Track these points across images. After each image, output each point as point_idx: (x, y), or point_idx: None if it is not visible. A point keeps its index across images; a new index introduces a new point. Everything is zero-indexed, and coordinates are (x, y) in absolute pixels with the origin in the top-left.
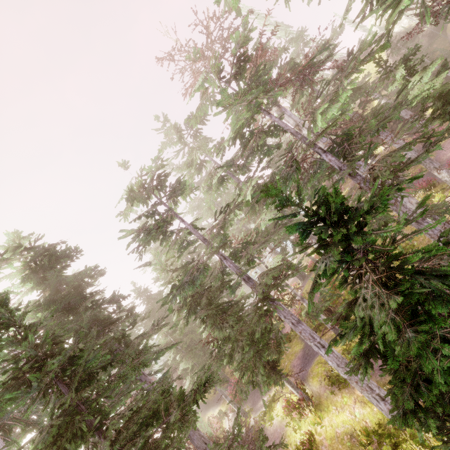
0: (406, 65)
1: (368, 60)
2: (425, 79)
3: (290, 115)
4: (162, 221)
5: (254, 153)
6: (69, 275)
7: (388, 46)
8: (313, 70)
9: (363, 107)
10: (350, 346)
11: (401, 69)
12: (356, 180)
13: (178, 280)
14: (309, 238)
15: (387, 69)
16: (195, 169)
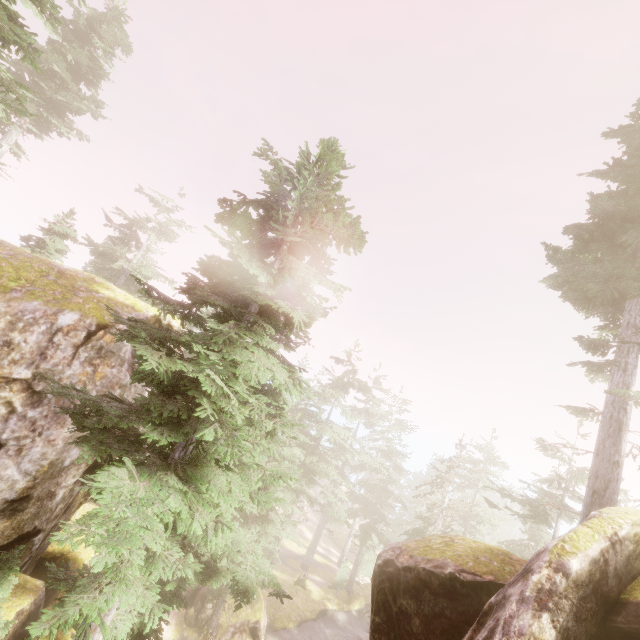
0: None
1: None
2: None
3: None
4: None
5: None
6: None
7: None
8: None
9: None
10: None
11: None
12: None
13: None
14: None
15: None
16: None
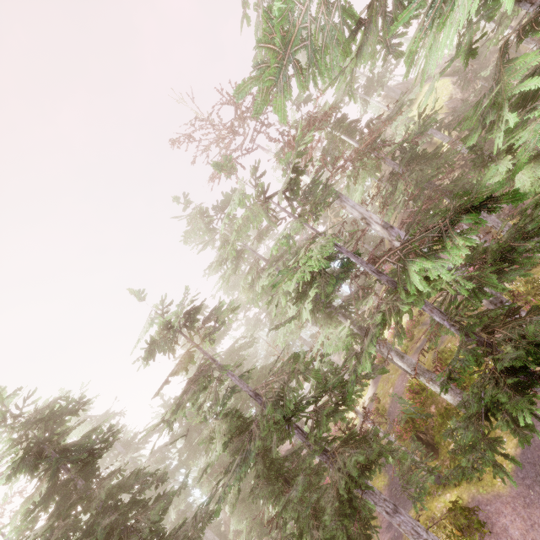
0: (509, 152)
1: (490, 209)
2: (539, 173)
3: (353, 206)
4: (197, 378)
5: (315, 280)
6: (73, 456)
7: (524, 198)
8: (379, 145)
9: (438, 167)
10: (457, 505)
11: (507, 161)
12: (469, 341)
13: (224, 442)
14: (387, 349)
15: (483, 155)
16: (232, 268)
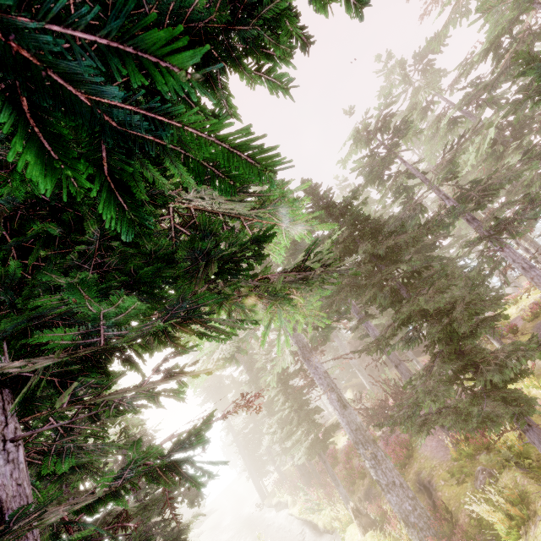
0: None
1: None
2: None
3: None
4: (383, 162)
5: (510, 68)
6: None
7: None
8: None
9: None
10: None
11: None
12: None
13: None
14: None
15: None
16: (420, 112)
